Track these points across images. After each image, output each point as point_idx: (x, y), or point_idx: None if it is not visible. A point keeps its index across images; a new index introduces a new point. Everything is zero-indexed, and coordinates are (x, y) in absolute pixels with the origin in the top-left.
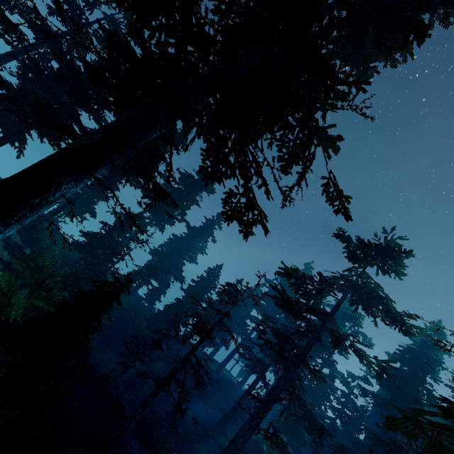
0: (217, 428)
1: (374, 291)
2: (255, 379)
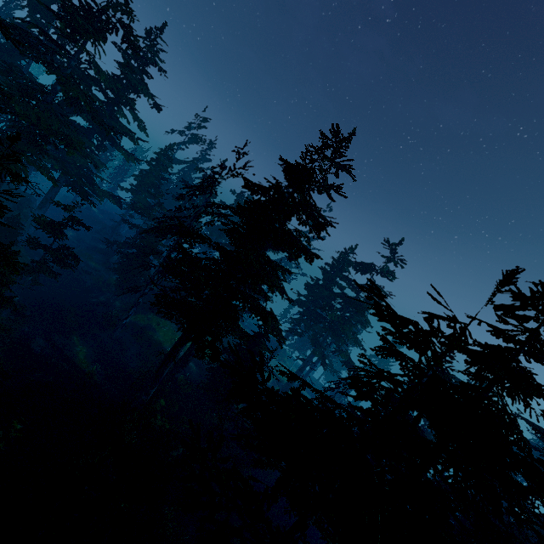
0: None
1: None
2: None
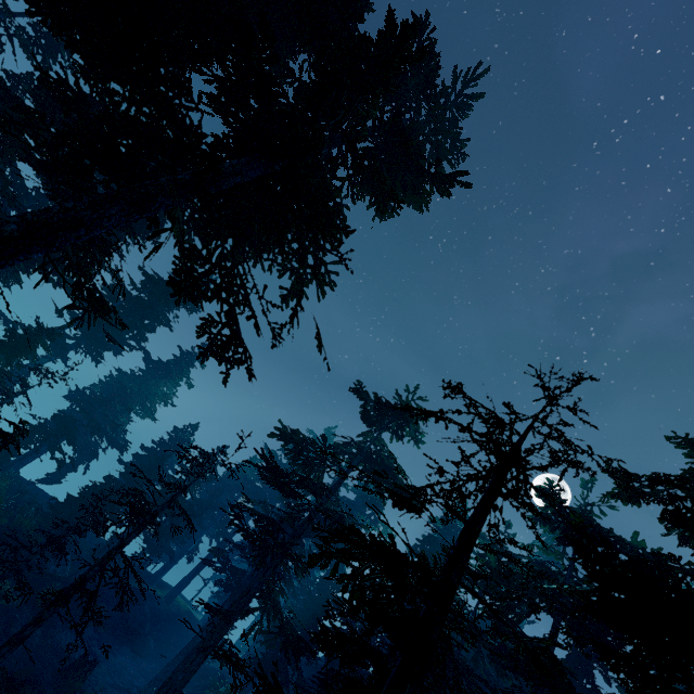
0: (150, 689)
1: (384, 460)
2: (226, 601)
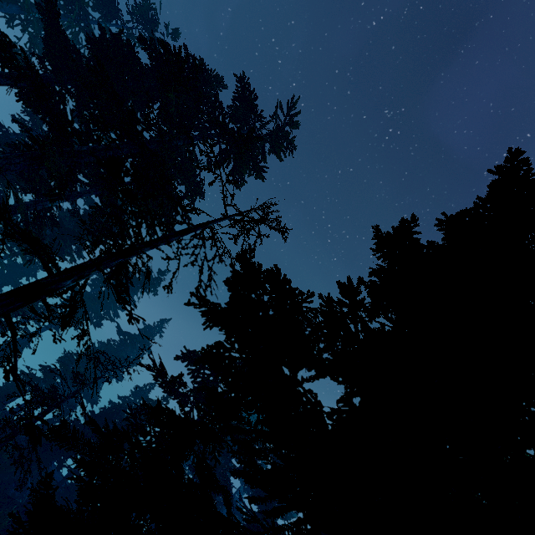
0: None
1: None
2: None
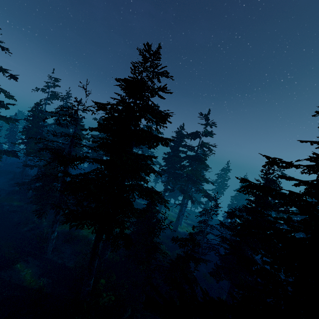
0: None
1: None
2: None
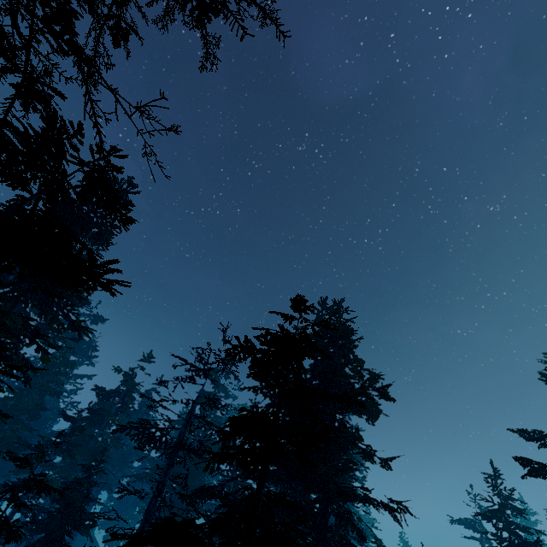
0: None
1: None
2: None
